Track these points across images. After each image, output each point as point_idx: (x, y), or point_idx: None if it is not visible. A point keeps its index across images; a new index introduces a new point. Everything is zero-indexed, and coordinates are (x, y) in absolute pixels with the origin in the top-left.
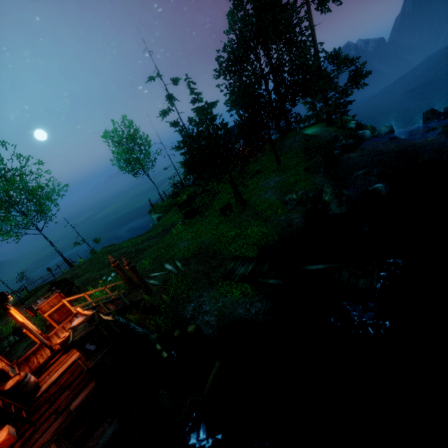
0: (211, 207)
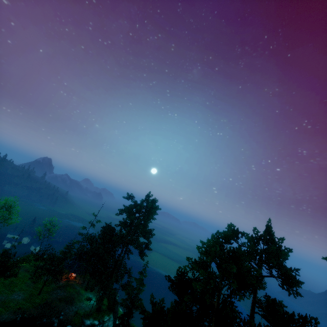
0: (0, 278)
